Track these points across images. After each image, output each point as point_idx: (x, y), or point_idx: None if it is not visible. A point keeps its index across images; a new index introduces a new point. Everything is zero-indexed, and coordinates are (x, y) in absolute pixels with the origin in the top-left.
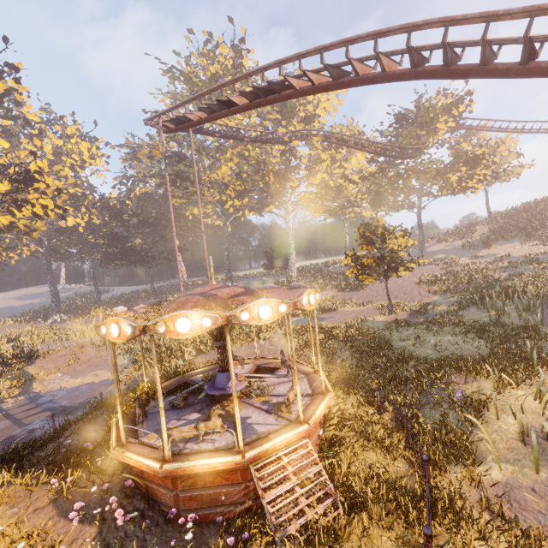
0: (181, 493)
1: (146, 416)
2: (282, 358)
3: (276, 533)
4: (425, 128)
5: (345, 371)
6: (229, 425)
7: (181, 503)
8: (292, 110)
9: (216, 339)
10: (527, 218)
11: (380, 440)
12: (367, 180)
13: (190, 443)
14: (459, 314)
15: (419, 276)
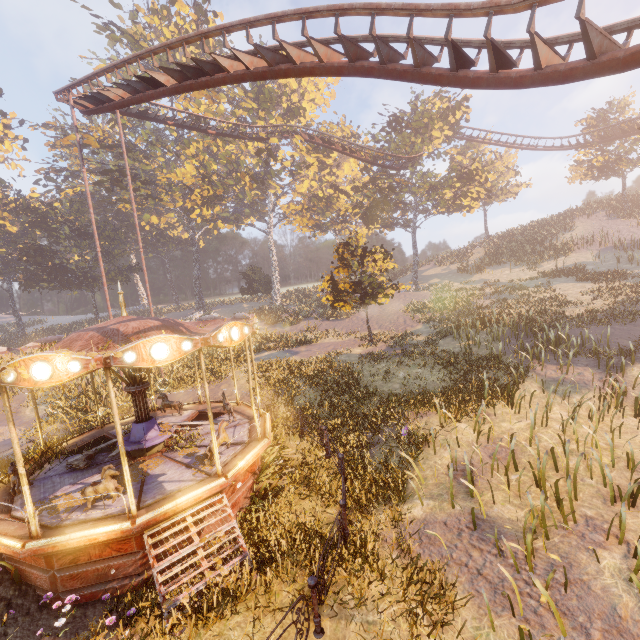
0: (60, 573)
1: (31, 483)
2: (224, 401)
3: (163, 605)
4: (418, 134)
5: (299, 412)
6: (135, 486)
7: (59, 584)
8: (271, 99)
9: (128, 384)
10: (521, 242)
11: (319, 486)
12: (361, 191)
13: (76, 512)
14: (434, 345)
15: (408, 303)
